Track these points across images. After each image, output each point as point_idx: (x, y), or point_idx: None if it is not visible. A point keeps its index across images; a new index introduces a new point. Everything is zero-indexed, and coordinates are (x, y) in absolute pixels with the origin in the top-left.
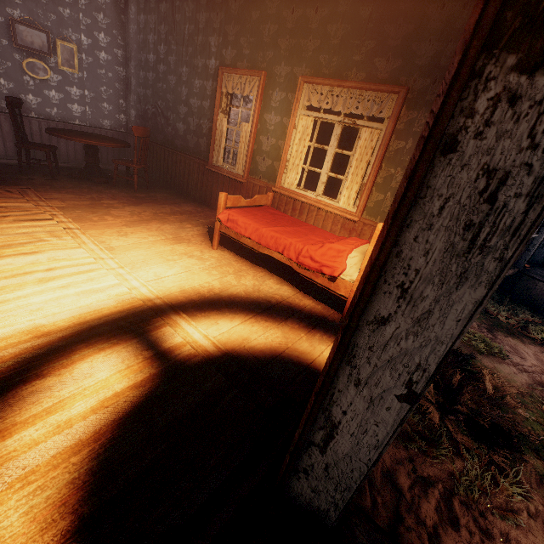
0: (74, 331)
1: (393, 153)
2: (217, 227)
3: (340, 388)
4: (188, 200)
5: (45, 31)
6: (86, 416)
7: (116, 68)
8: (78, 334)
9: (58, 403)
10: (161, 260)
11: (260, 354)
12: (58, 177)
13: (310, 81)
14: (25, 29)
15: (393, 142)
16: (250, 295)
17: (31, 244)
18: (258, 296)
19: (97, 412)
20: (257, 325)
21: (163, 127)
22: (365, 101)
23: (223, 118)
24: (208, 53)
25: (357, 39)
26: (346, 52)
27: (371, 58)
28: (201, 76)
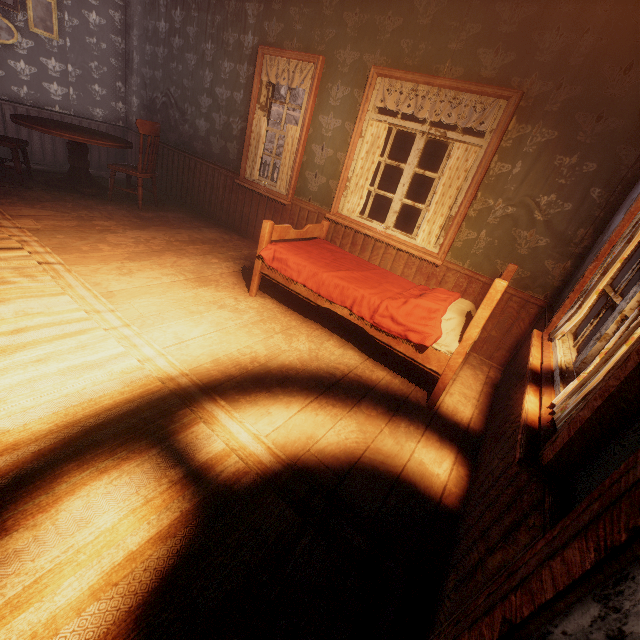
0: (57, 439)
1: (494, 179)
2: (257, 267)
3: (568, 630)
4: (210, 223)
5: None
6: (81, 607)
7: (111, 37)
8: (64, 445)
9: (32, 585)
10: (183, 313)
11: (334, 461)
12: (30, 184)
13: (387, 73)
14: None
15: (494, 164)
16: (307, 365)
17: None
18: (318, 366)
19: (100, 597)
20: (324, 414)
21: (177, 123)
22: (462, 107)
23: (262, 117)
24: (243, 26)
25: (455, 20)
26: (439, 37)
27: (473, 47)
28: (232, 56)
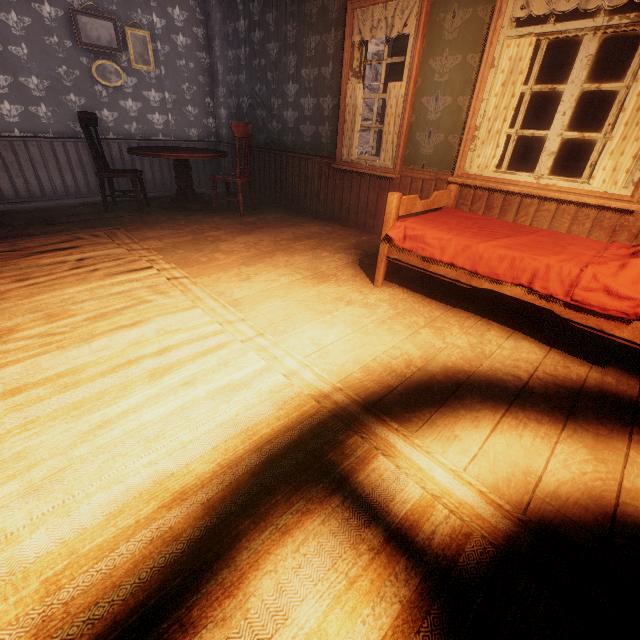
0: (224, 484)
1: None
2: (383, 251)
3: None
4: (308, 218)
5: (111, 18)
6: None
7: (197, 55)
8: (233, 492)
9: None
10: (311, 314)
11: (582, 513)
12: (148, 210)
13: None
14: (88, 20)
15: None
16: (477, 366)
17: (131, 309)
18: (492, 366)
19: None
20: (531, 436)
21: (265, 122)
22: None
23: (357, 84)
24: None
25: None
26: None
27: None
28: (316, 28)
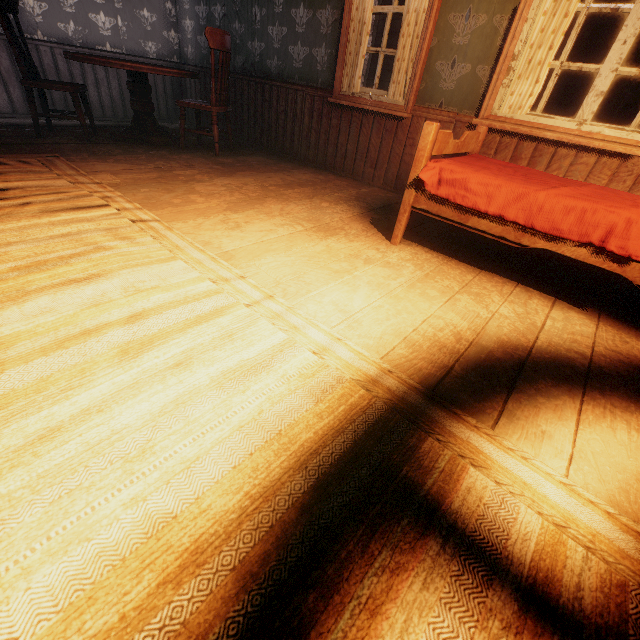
0: (261, 529)
1: None
2: (408, 199)
3: None
4: (296, 164)
5: None
6: None
7: None
8: (278, 543)
9: None
10: (326, 273)
11: None
12: (96, 139)
13: None
14: None
15: None
16: (535, 341)
17: (82, 258)
18: (551, 341)
19: None
20: (628, 429)
21: (243, 39)
22: None
23: None
24: None
25: None
26: None
27: None
28: None
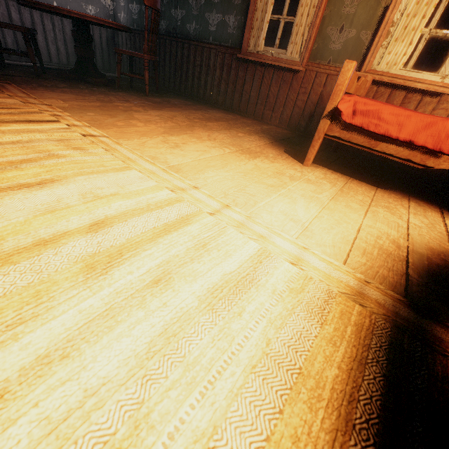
0: None
1: None
2: (323, 128)
3: None
4: (209, 106)
5: None
6: None
7: None
8: None
9: None
10: (264, 187)
11: None
12: (44, 75)
13: None
14: None
15: None
16: None
17: (34, 163)
18: None
19: None
20: None
21: (168, 7)
22: None
23: None
24: None
25: None
26: None
27: None
28: None
